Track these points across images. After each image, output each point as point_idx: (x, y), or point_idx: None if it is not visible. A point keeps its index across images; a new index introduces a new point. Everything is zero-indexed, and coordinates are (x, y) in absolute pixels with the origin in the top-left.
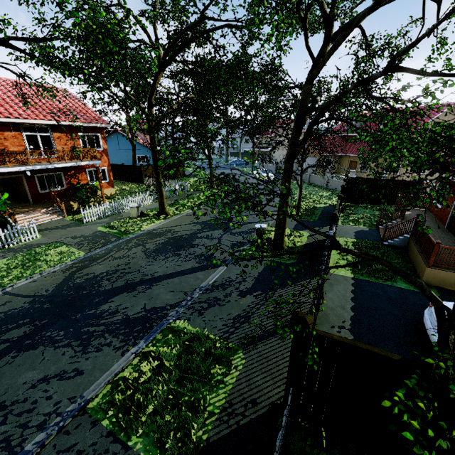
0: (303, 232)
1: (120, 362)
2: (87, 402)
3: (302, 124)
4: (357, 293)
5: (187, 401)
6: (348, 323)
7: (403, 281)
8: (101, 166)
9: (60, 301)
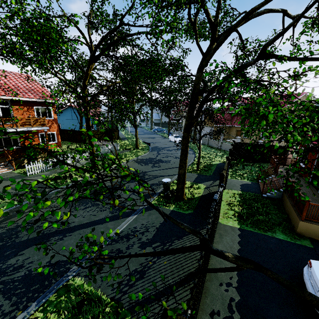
0: (201, 185)
1: None
2: None
3: (195, 102)
4: (243, 245)
5: None
6: (235, 279)
7: (281, 231)
8: (51, 131)
9: None
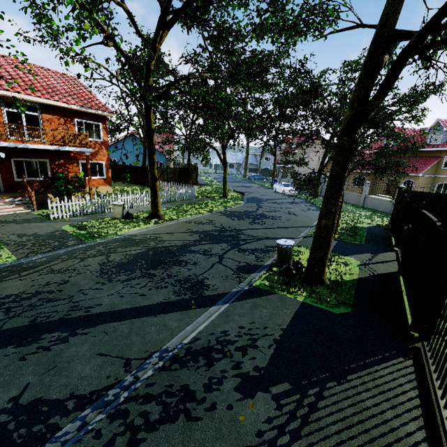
0: (350, 259)
1: None
2: None
3: (380, 63)
4: None
5: None
6: None
7: None
8: (98, 160)
9: None
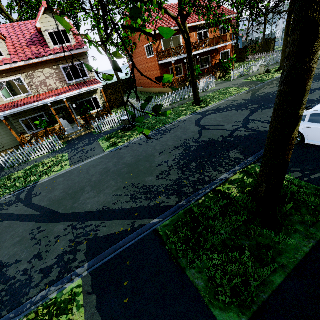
0: None
1: None
2: None
3: None
4: None
5: None
6: None
7: None
8: (227, 49)
9: (260, 99)
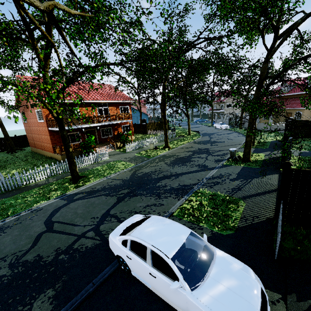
0: (261, 154)
1: (179, 202)
2: (172, 213)
3: (261, 86)
4: None
5: (221, 215)
6: None
7: None
8: (128, 124)
9: (135, 181)
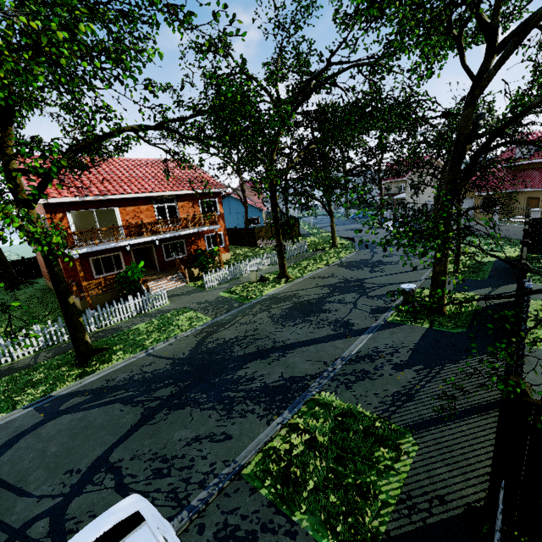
0: (470, 294)
1: (267, 431)
2: (241, 467)
3: (462, 156)
4: None
5: (351, 483)
6: None
7: None
8: (217, 231)
9: (197, 364)
